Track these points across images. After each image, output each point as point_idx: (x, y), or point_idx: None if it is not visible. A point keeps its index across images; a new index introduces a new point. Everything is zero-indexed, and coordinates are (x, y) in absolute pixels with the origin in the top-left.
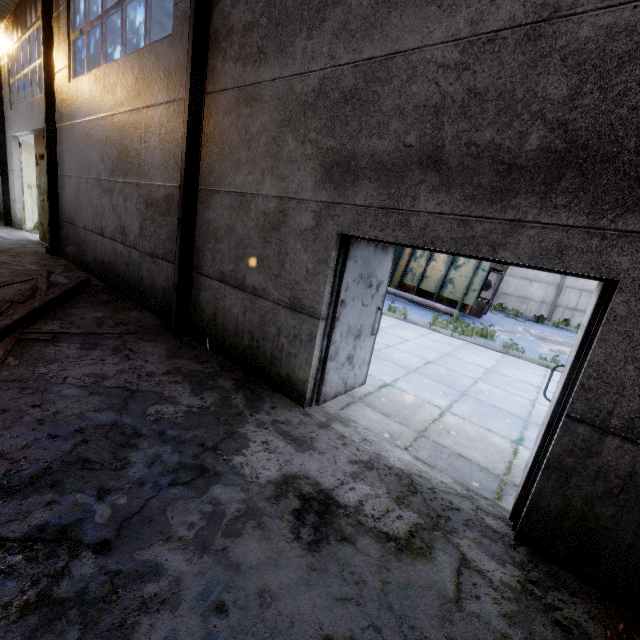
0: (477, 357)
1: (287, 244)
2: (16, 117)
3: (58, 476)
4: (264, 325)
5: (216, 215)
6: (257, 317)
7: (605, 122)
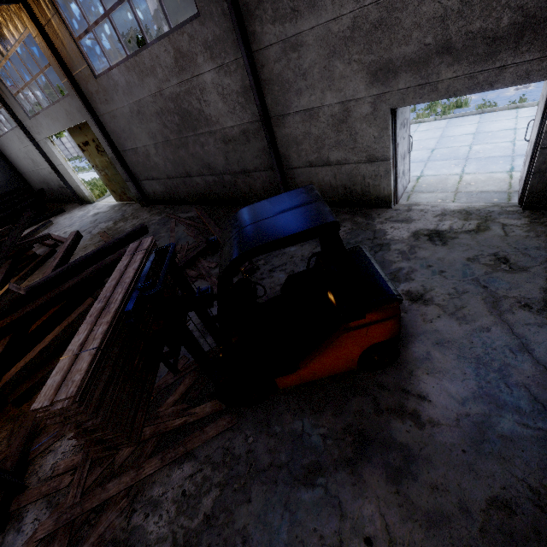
0: (462, 128)
1: (355, 128)
2: (41, 123)
3: None
4: (352, 178)
5: (292, 129)
6: (345, 176)
7: (543, 1)
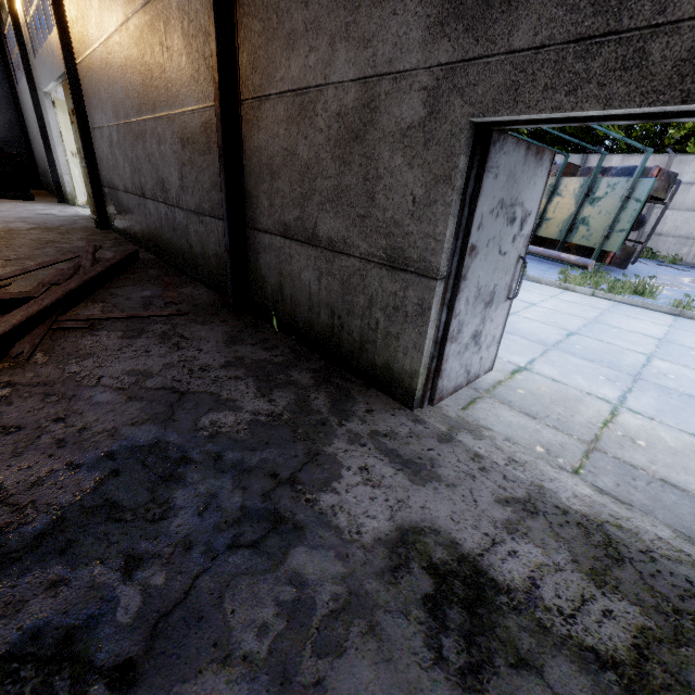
0: (638, 323)
1: (378, 160)
2: (41, 67)
3: (72, 533)
4: (348, 294)
5: (268, 137)
6: (337, 283)
7: None
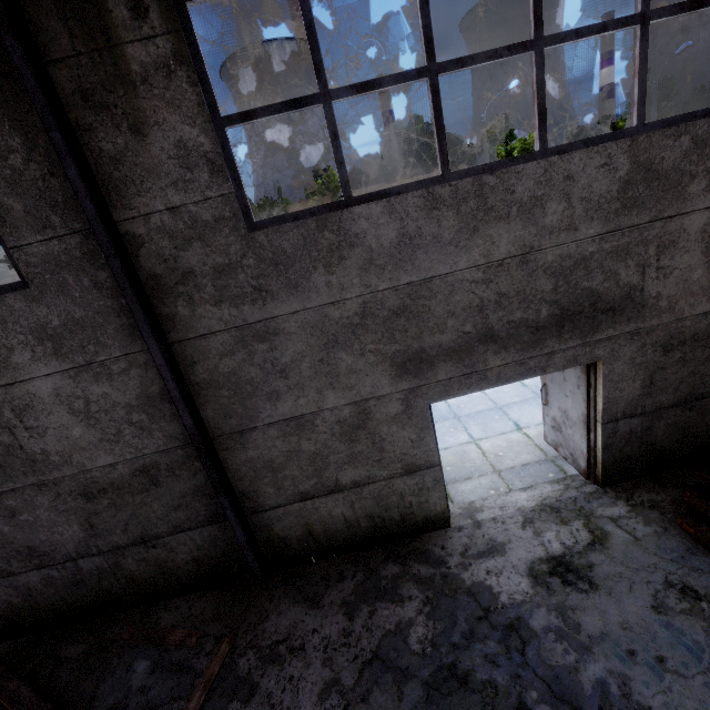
0: None
1: (380, 433)
2: None
3: None
4: (382, 501)
5: (262, 450)
6: (370, 500)
7: (573, 297)
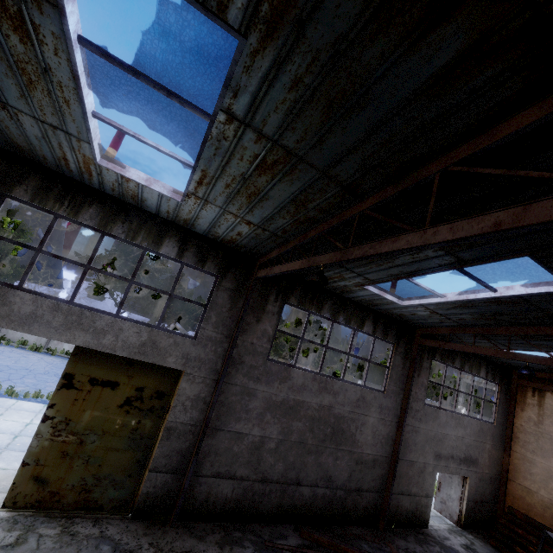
0: None
1: (425, 477)
2: (10, 303)
3: None
4: (417, 506)
5: (401, 468)
6: (415, 504)
7: (467, 454)
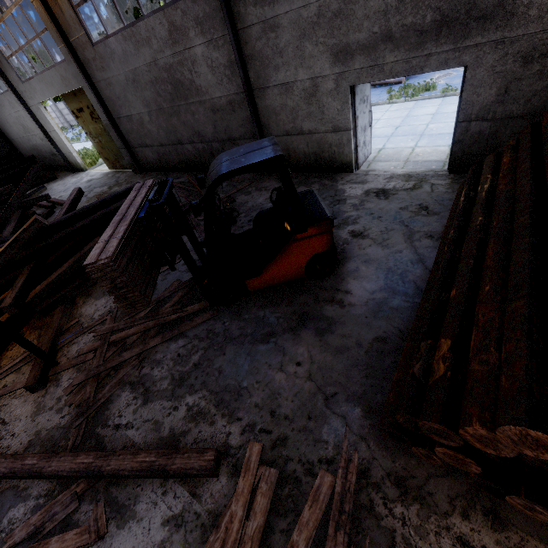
0: (425, 109)
1: (322, 101)
2: (35, 88)
3: None
4: (321, 146)
5: (271, 101)
6: (316, 144)
7: (453, 4)
